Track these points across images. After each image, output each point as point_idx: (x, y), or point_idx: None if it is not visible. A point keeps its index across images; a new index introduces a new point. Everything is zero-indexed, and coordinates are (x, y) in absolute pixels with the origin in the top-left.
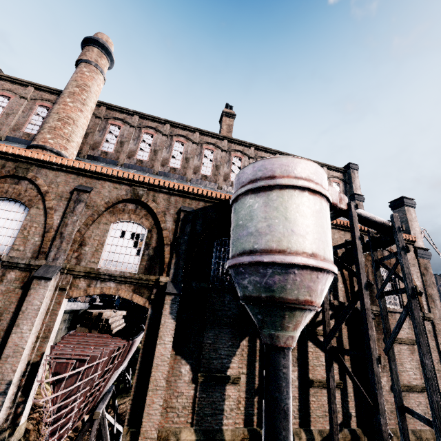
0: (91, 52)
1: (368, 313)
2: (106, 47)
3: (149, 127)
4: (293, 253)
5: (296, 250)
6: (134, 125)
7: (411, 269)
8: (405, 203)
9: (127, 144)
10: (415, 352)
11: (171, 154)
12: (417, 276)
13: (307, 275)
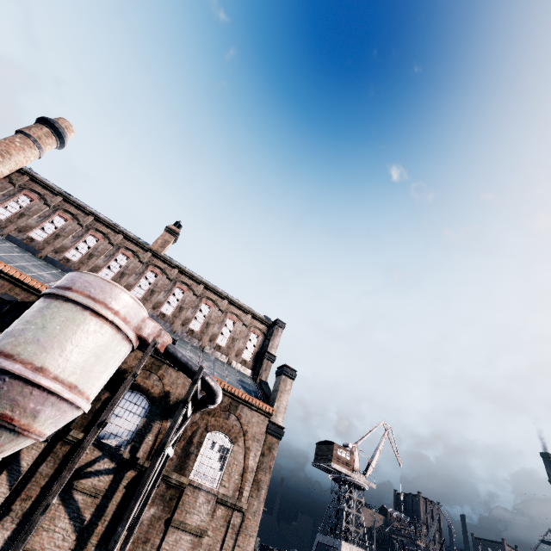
0: (39, 130)
1: (79, 452)
2: (60, 131)
3: (67, 212)
4: (19, 360)
5: (25, 358)
6: (49, 204)
7: (252, 444)
8: (284, 372)
9: (27, 218)
10: (199, 548)
11: (75, 245)
12: (255, 454)
13: (18, 386)
